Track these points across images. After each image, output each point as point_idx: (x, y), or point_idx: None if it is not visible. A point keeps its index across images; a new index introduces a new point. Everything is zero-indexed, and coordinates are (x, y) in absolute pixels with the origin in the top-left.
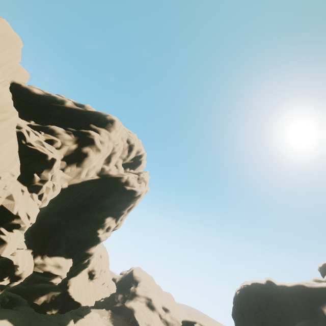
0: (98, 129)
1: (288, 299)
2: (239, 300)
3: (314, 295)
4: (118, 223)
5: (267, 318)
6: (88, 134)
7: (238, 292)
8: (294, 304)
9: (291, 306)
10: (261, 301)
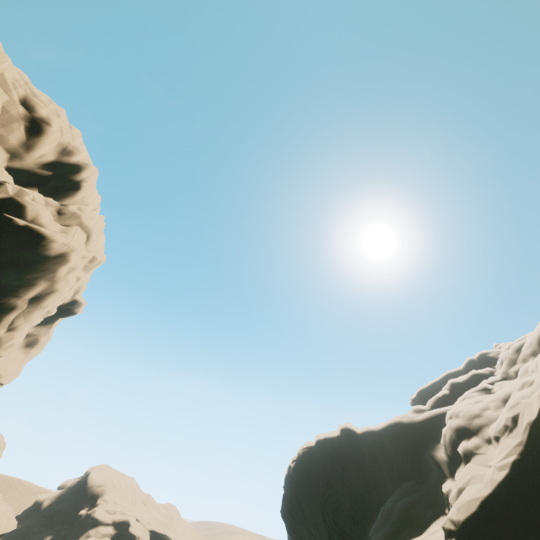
0: None
1: (376, 455)
2: (294, 480)
3: (416, 435)
4: (1, 338)
5: (342, 499)
6: None
7: (294, 464)
8: (386, 461)
9: (381, 465)
10: (332, 471)
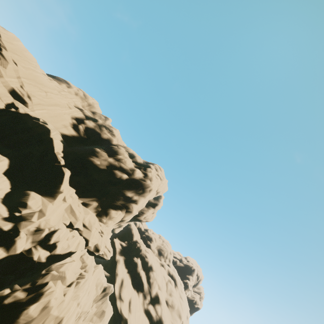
0: (189, 277)
1: None
2: None
3: None
4: None
5: None
6: (186, 283)
7: None
8: None
9: None
10: None
